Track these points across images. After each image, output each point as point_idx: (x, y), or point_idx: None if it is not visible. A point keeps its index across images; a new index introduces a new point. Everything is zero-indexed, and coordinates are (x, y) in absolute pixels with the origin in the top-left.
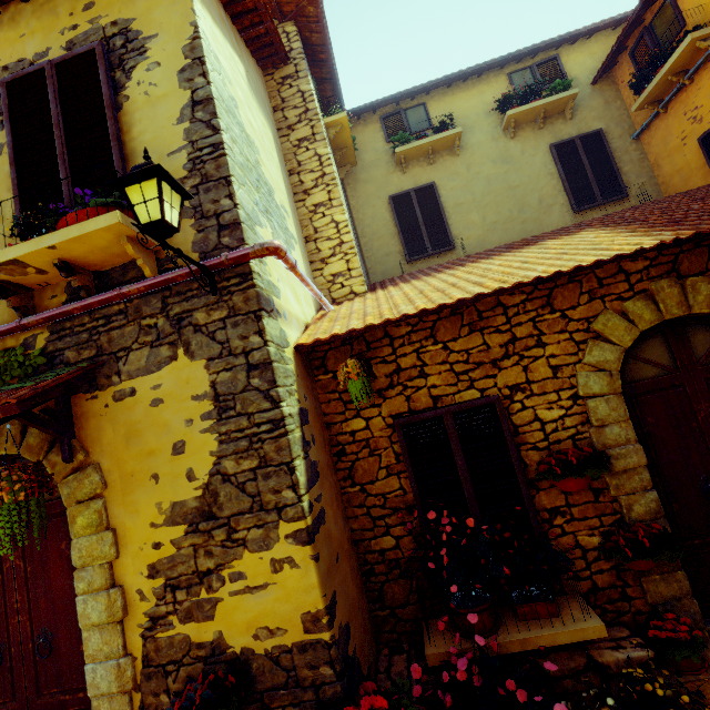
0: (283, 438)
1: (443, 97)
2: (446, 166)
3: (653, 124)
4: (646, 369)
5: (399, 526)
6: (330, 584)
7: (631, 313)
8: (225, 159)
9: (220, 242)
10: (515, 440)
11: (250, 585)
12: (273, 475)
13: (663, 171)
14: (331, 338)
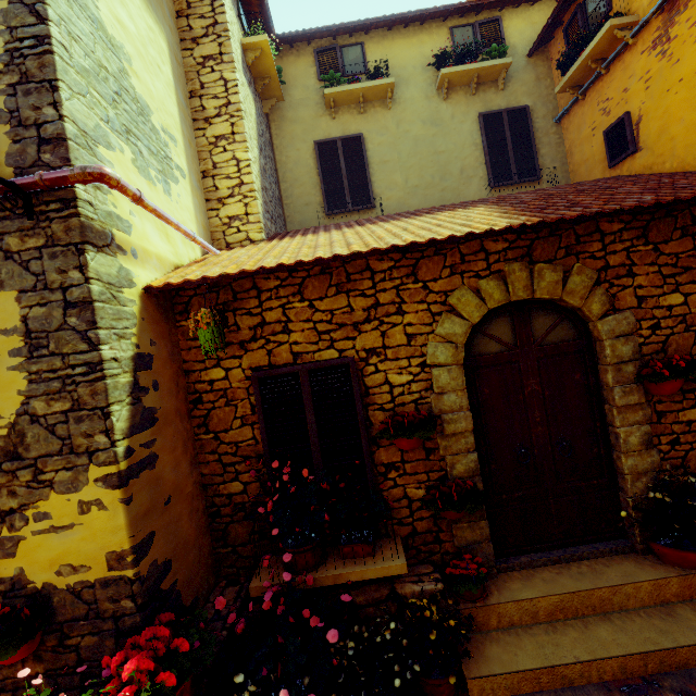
0: (99, 382)
1: (382, 40)
2: (376, 119)
3: (573, 110)
4: (491, 345)
5: (249, 473)
6: (145, 525)
7: (484, 291)
8: (51, 57)
9: (40, 158)
10: (365, 401)
11: (55, 525)
12: (86, 419)
13: (574, 159)
14: (184, 284)
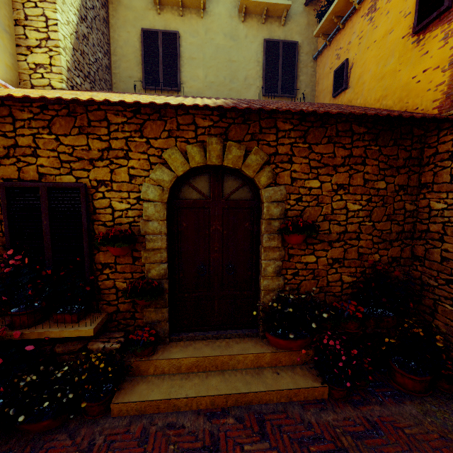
0: None
1: None
2: (191, 23)
3: (324, 52)
4: (193, 194)
5: None
6: None
7: (189, 153)
8: None
9: None
10: (92, 217)
11: None
12: None
13: (319, 88)
14: None
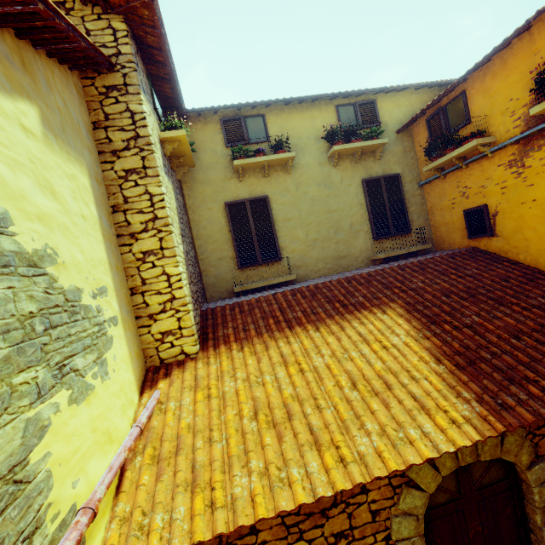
0: None
1: (280, 112)
2: (279, 181)
3: (434, 182)
4: (439, 496)
5: None
6: None
7: (438, 461)
8: None
9: None
10: None
11: None
12: None
13: (435, 218)
14: None
